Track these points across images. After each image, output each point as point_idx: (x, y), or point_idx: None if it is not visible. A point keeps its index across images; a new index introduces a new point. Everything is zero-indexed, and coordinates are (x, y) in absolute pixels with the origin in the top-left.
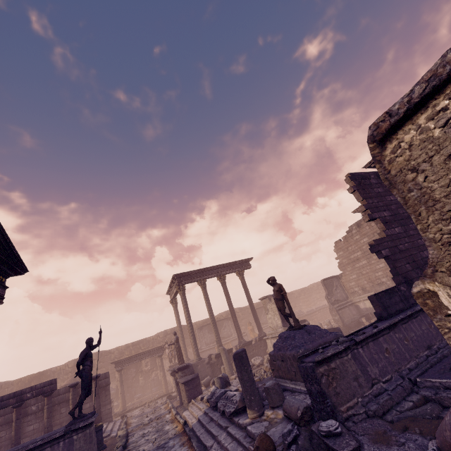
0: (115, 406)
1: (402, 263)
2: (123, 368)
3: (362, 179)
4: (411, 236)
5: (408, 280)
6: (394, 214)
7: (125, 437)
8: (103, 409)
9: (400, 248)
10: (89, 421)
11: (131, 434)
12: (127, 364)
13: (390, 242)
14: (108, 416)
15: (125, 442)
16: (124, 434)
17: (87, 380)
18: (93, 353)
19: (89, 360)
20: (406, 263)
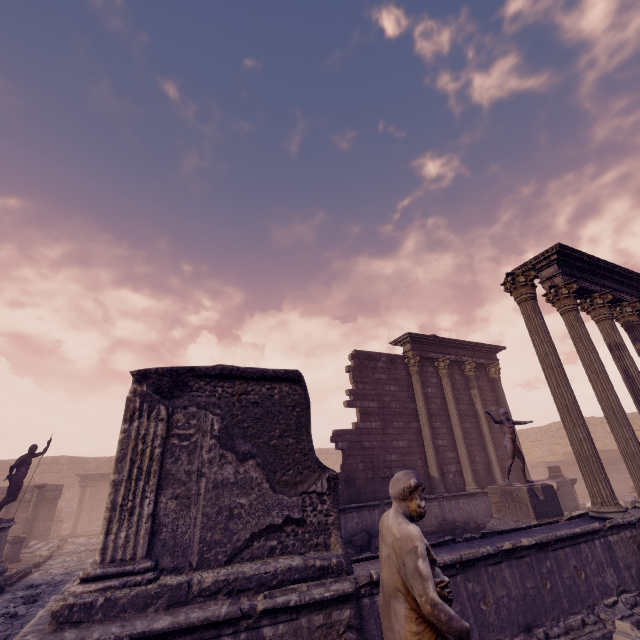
0: (68, 528)
1: (355, 461)
2: (93, 485)
3: (367, 360)
4: (388, 435)
5: (350, 479)
6: (383, 407)
7: (46, 558)
8: (42, 524)
9: (364, 444)
10: (2, 525)
11: (55, 558)
12: (95, 482)
13: (356, 435)
14: (45, 533)
15: (39, 561)
16: (47, 555)
17: (15, 486)
18: (65, 456)
19: (26, 467)
20: (361, 461)
